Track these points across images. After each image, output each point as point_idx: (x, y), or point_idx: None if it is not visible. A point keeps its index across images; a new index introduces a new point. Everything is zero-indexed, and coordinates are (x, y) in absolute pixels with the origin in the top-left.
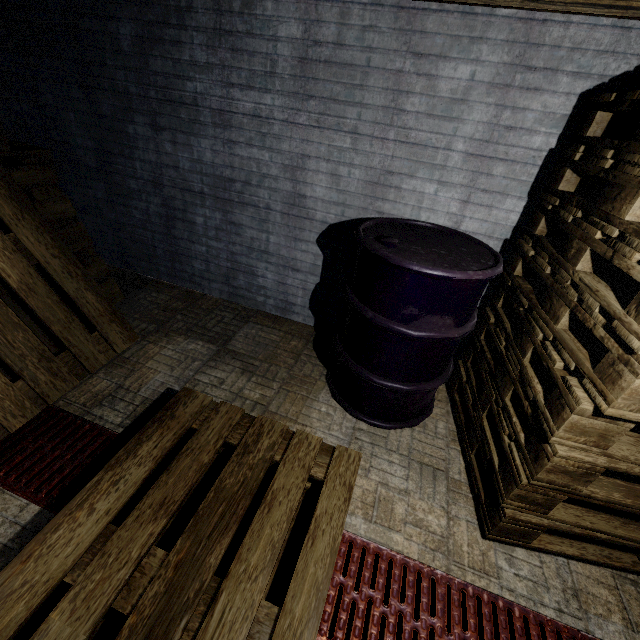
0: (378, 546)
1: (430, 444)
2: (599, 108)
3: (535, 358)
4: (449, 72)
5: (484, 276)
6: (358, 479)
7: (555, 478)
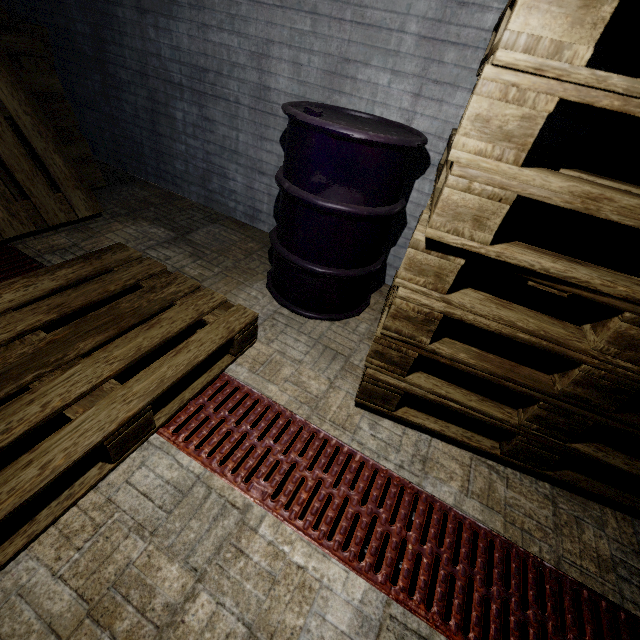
0: (251, 389)
1: (344, 336)
2: None
3: None
4: None
5: (386, 140)
6: (259, 344)
7: (401, 326)
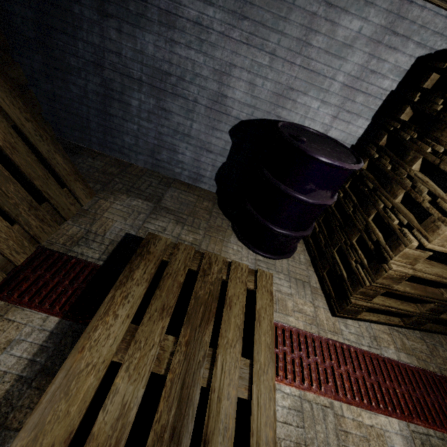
0: (283, 324)
1: (298, 268)
2: (434, 71)
3: (375, 218)
4: (346, 23)
5: (358, 168)
6: None
7: (385, 281)
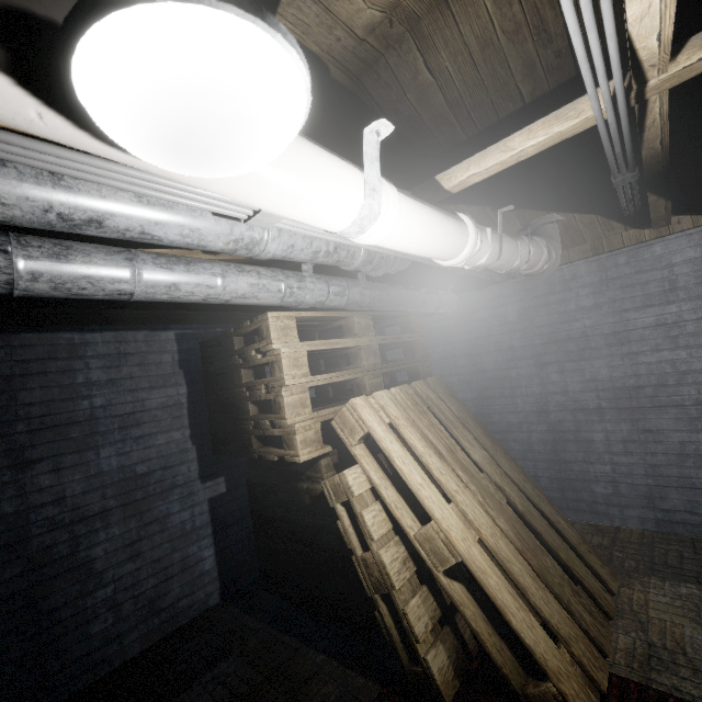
0: None
1: None
2: None
3: None
4: None
5: None
6: None
7: None
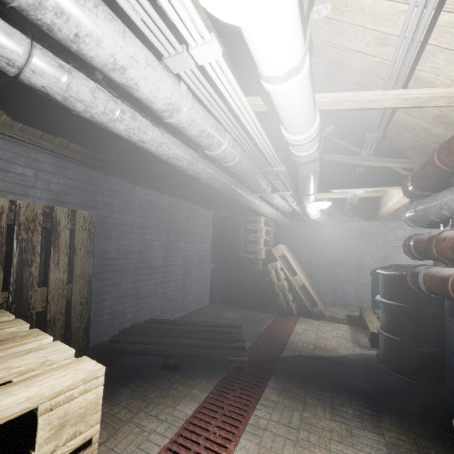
0: None
1: None
2: None
3: None
4: (398, 232)
5: None
6: None
7: None
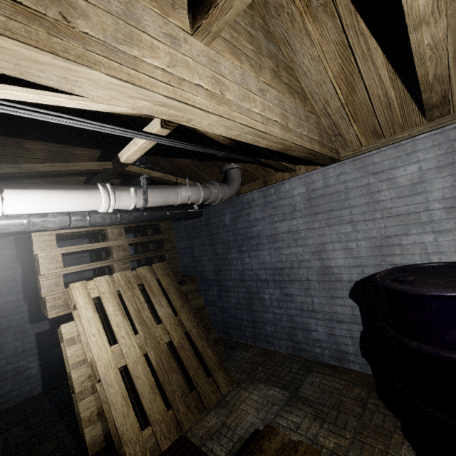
0: None
1: None
2: None
3: None
4: (401, 173)
5: None
6: None
7: None
